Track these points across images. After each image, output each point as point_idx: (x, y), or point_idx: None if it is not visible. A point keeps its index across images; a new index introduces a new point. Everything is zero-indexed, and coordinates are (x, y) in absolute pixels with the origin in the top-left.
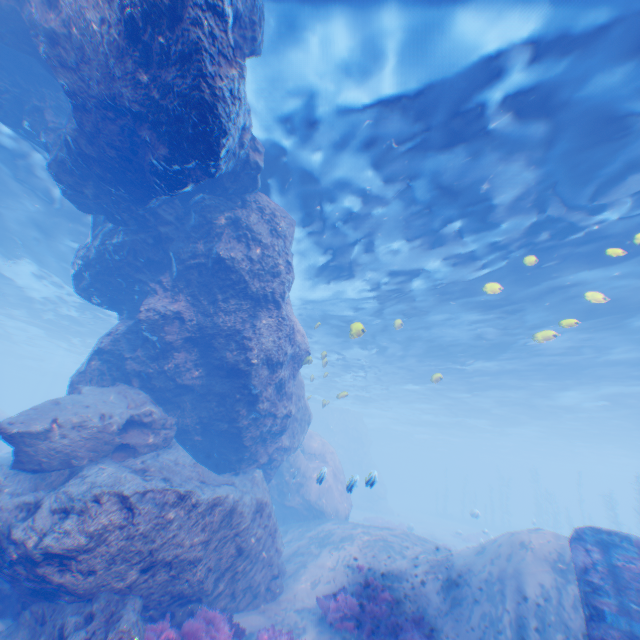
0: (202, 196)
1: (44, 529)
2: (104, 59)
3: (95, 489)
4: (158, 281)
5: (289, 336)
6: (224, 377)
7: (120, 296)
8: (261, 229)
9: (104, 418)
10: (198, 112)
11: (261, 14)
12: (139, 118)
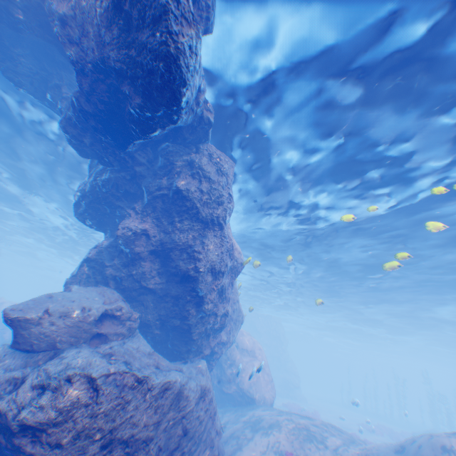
0: (167, 144)
1: (23, 402)
2: (97, 30)
3: (68, 369)
4: (132, 207)
5: (229, 252)
6: (178, 282)
7: (105, 219)
8: (209, 169)
9: (84, 310)
10: (164, 62)
11: (214, 1)
12: (121, 76)
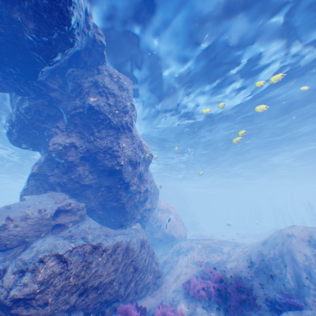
0: (72, 70)
1: (9, 286)
2: None
3: (39, 254)
4: (57, 127)
5: (140, 147)
6: (108, 176)
7: (38, 141)
8: (112, 86)
9: (40, 211)
10: None
11: None
12: (7, 1)
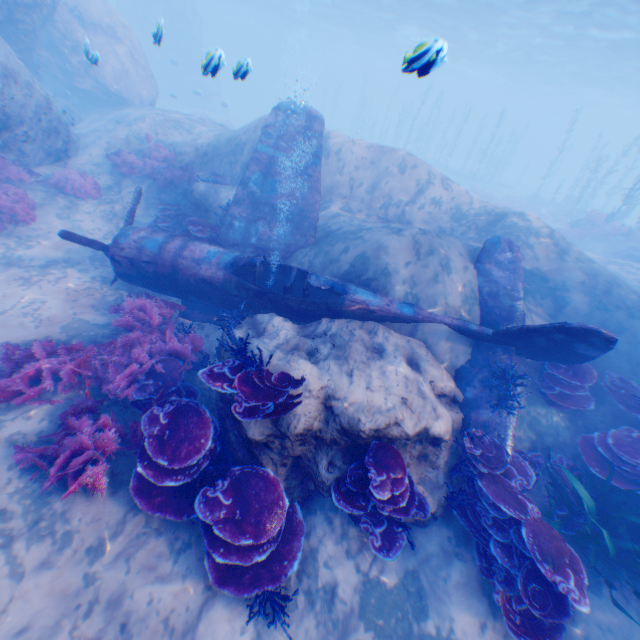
0: None
1: None
2: None
3: None
4: None
5: None
6: None
7: None
8: None
9: None
10: None
11: None
12: None
